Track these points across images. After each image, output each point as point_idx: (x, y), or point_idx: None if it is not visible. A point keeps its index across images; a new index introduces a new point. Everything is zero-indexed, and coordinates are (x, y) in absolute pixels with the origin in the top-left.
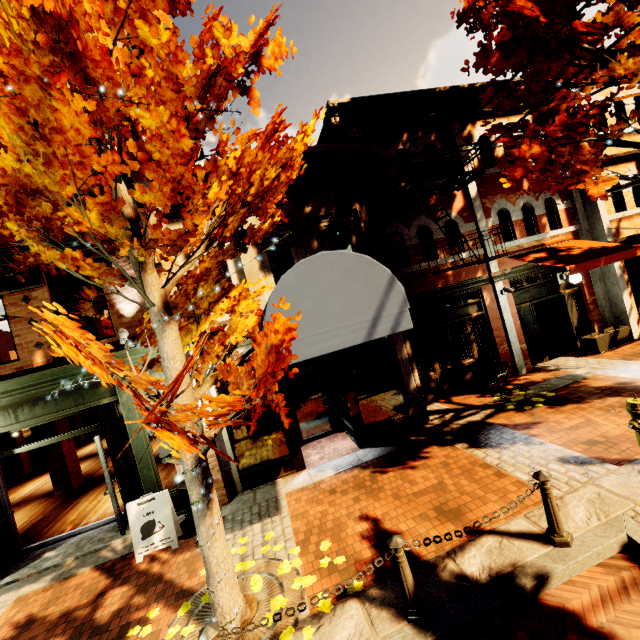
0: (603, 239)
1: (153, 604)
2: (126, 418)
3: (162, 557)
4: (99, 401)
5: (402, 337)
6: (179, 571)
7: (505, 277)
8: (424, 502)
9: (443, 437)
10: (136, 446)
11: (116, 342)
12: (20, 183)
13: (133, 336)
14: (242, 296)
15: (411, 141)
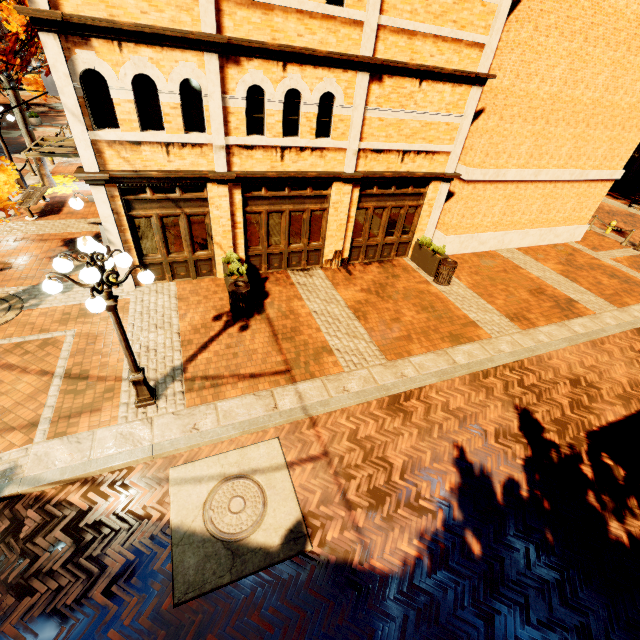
0: None
1: None
2: None
3: None
4: None
5: None
6: None
7: None
8: None
9: None
10: None
11: None
12: None
13: None
14: None
15: None
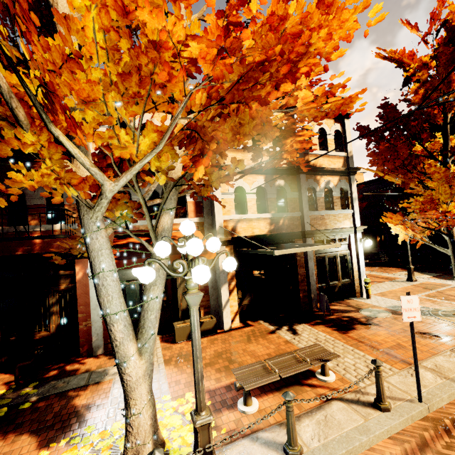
0: (216, 235)
1: None
2: None
3: None
4: None
5: None
6: None
7: None
8: None
9: None
10: None
11: None
12: None
13: None
14: None
15: None
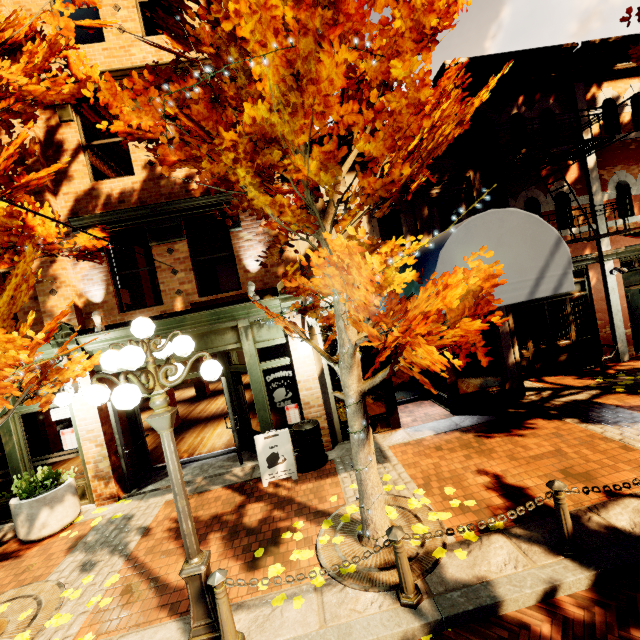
0: None
1: (294, 518)
2: (248, 364)
3: (285, 485)
4: (225, 346)
5: (505, 311)
6: (307, 497)
7: (616, 256)
8: (545, 465)
9: (546, 411)
10: (255, 389)
11: (242, 295)
12: (263, 132)
13: (257, 290)
14: (395, 252)
15: (526, 105)
